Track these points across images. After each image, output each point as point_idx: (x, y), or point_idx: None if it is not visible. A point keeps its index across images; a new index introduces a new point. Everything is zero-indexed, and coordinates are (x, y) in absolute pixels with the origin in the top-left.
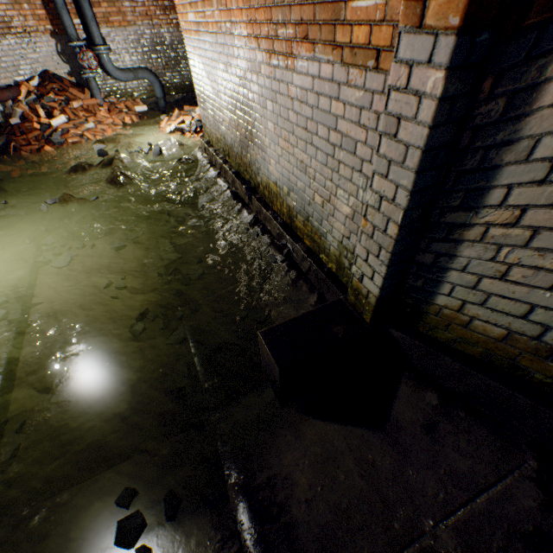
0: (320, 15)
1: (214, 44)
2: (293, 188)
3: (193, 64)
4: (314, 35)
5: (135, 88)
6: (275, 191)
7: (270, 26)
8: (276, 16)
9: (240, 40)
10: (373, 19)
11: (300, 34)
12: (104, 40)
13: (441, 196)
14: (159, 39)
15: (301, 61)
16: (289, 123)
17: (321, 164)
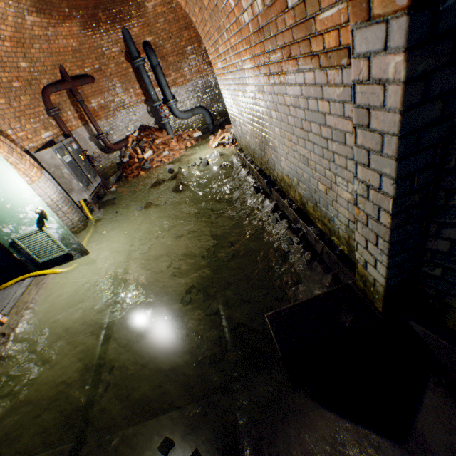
0: (296, 35)
1: (234, 79)
2: (300, 179)
3: (224, 96)
4: (295, 52)
5: (193, 121)
6: (288, 182)
7: (264, 55)
8: (267, 47)
9: (248, 71)
10: (339, 23)
11: (285, 54)
12: (174, 96)
13: (443, 177)
14: (207, 84)
15: (290, 75)
16: (289, 126)
17: (319, 156)
